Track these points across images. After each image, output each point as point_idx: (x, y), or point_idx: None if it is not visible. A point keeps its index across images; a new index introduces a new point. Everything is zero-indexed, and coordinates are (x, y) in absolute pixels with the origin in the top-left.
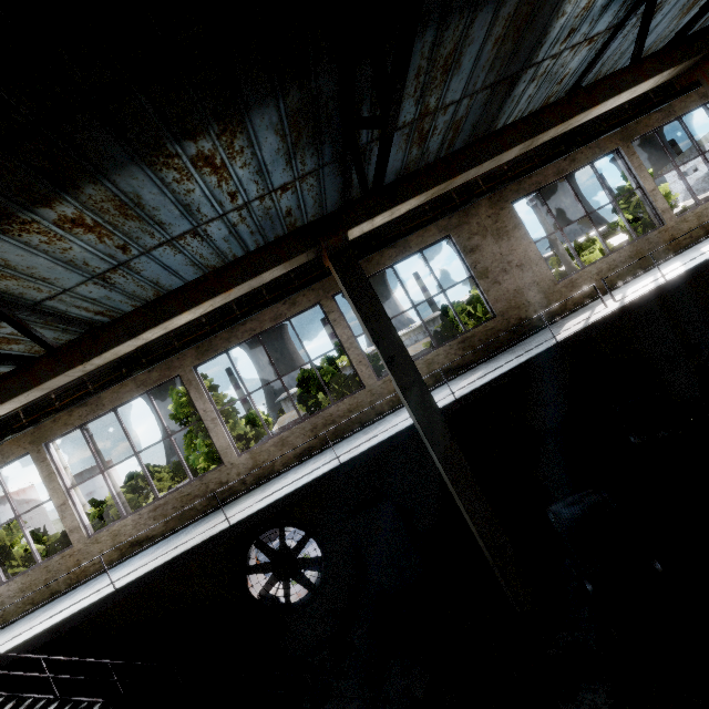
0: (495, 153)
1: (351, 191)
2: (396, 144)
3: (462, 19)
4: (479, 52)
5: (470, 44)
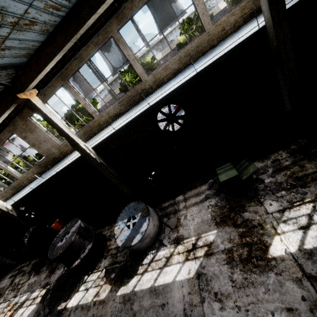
0: None
1: None
2: None
3: None
4: None
5: None
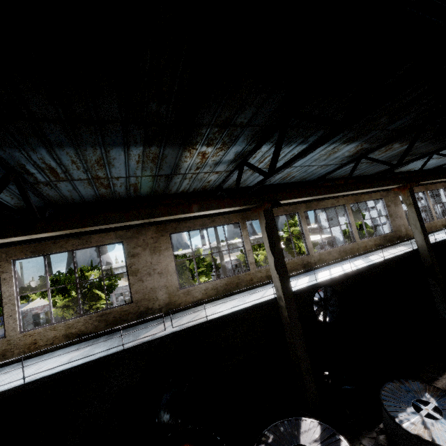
0: (119, 221)
1: (51, 197)
2: (80, 185)
3: (97, 149)
4: (126, 163)
5: (115, 159)
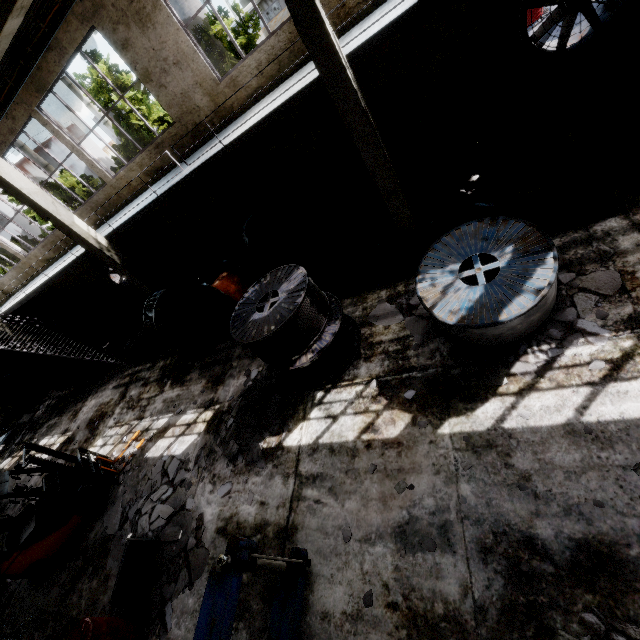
0: None
1: None
2: None
3: None
4: None
5: None
